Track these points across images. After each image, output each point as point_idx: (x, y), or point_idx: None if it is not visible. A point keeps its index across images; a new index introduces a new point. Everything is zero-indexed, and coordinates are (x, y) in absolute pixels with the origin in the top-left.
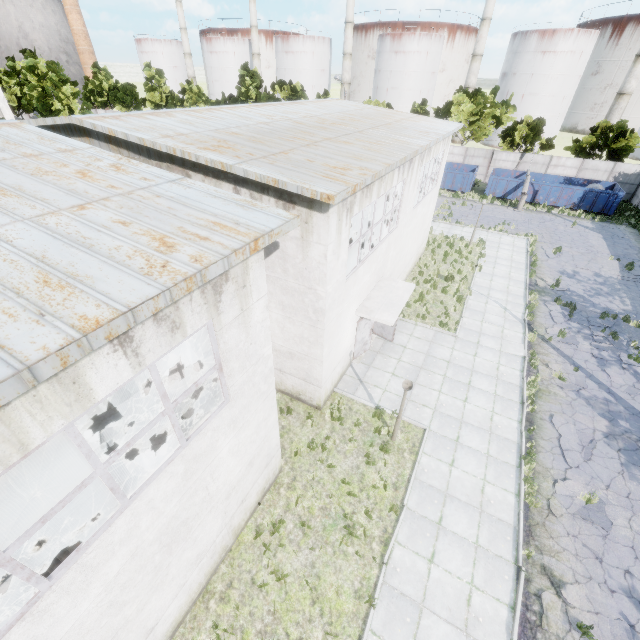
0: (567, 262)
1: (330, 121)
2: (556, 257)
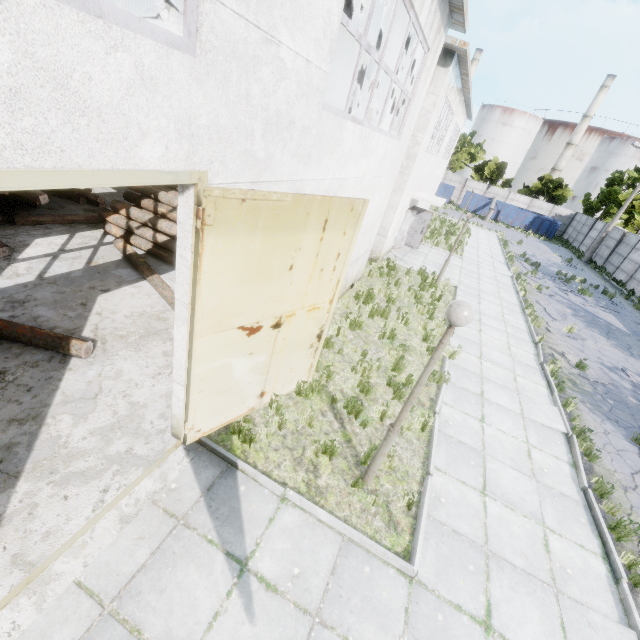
0: (527, 250)
1: None
2: (519, 246)
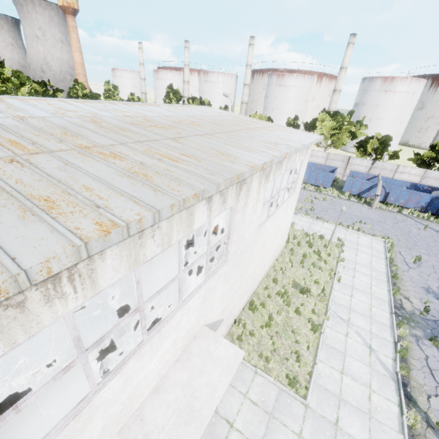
0: (429, 275)
1: (154, 122)
2: (417, 267)
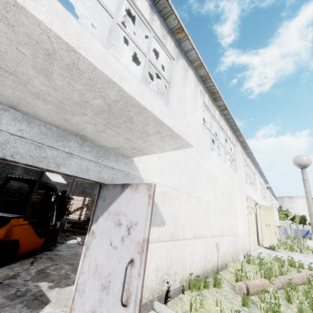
0: None
1: None
2: None
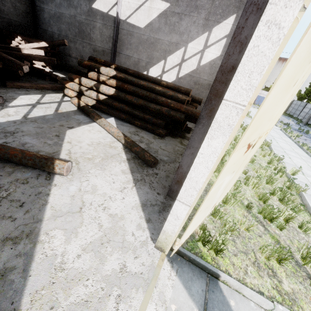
0: None
1: None
2: None
